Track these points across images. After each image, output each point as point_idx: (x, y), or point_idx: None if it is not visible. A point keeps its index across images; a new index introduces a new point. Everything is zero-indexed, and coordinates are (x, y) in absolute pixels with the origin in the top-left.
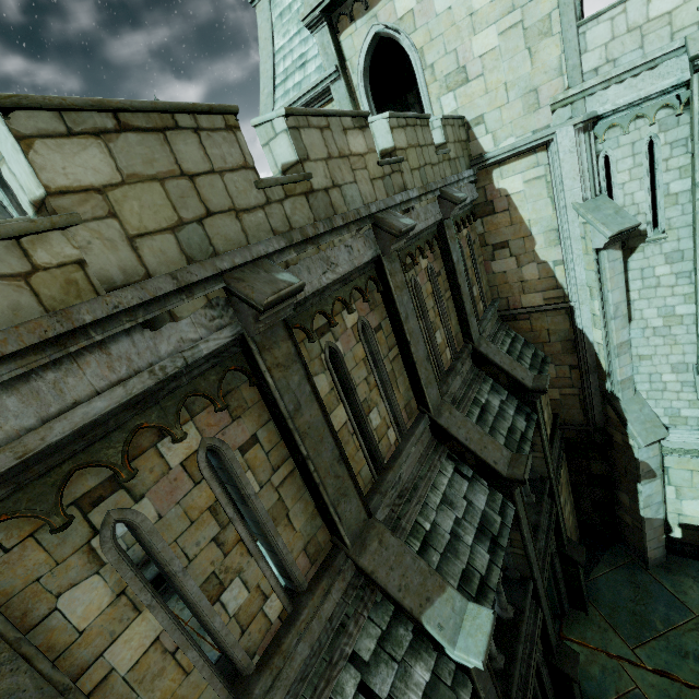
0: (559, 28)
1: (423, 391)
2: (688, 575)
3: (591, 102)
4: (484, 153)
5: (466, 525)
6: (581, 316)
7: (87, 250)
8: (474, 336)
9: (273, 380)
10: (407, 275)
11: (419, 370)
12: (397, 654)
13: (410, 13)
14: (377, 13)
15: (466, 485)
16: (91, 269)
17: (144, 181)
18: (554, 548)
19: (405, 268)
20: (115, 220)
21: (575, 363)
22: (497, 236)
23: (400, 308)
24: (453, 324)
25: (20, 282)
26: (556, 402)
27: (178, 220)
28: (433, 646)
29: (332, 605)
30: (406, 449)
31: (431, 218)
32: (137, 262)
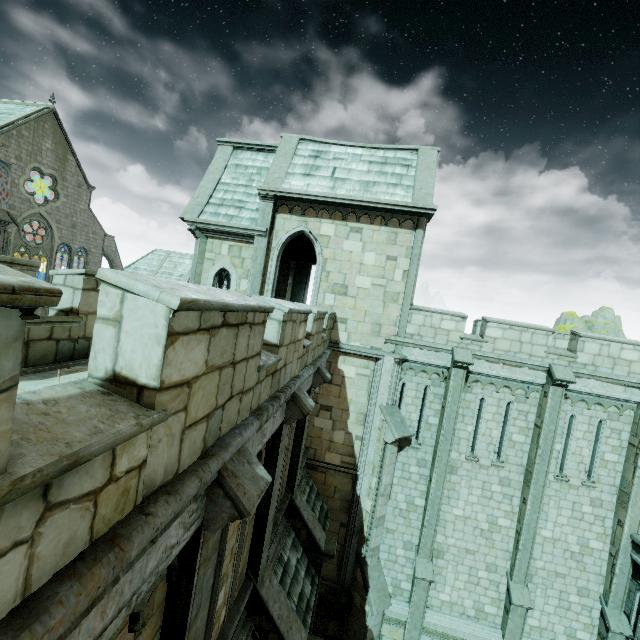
0: (402, 303)
1: (260, 556)
2: None
3: (405, 349)
4: (339, 341)
5: None
6: (362, 485)
7: (154, 449)
8: (295, 488)
9: (196, 580)
10: None
11: (266, 533)
12: None
13: (328, 237)
14: (308, 221)
15: None
16: (145, 470)
17: (213, 370)
18: None
19: None
20: (184, 412)
21: (345, 521)
22: (327, 400)
23: (276, 470)
24: (286, 474)
25: (90, 501)
26: None
27: (215, 406)
28: None
29: None
30: (231, 634)
31: (308, 387)
32: (177, 457)
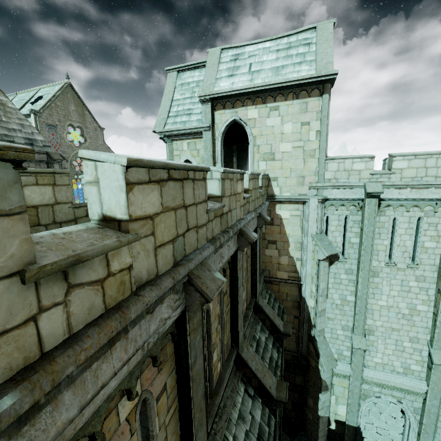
0: (318, 157)
1: (237, 334)
2: None
3: (326, 191)
4: (274, 194)
5: (251, 436)
6: (305, 290)
7: (136, 258)
8: (257, 294)
9: (189, 341)
10: None
11: (239, 320)
12: None
13: (254, 119)
14: (238, 111)
15: (251, 402)
16: (133, 271)
17: (169, 210)
18: None
19: None
20: (153, 236)
21: (297, 315)
22: (271, 236)
23: (238, 281)
24: (249, 286)
25: (98, 286)
26: None
27: (176, 234)
28: None
29: None
30: (226, 377)
31: (254, 227)
32: (154, 265)
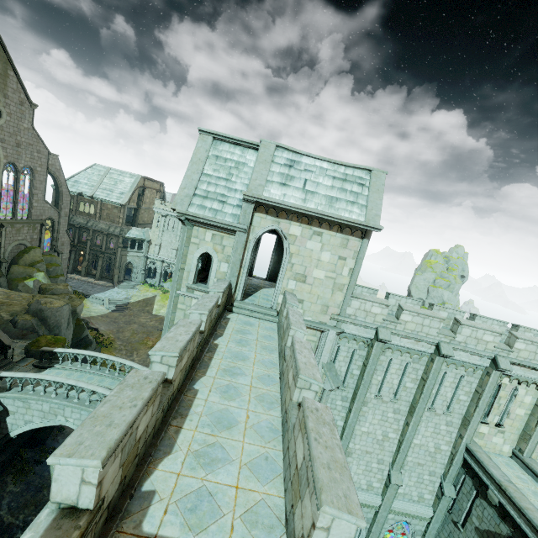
0: (345, 292)
1: None
2: None
3: (344, 325)
4: None
5: None
6: None
7: None
8: None
9: None
10: None
11: None
12: None
13: (295, 236)
14: (280, 222)
15: None
16: None
17: None
18: None
19: None
20: None
21: None
22: None
23: None
24: None
25: None
26: None
27: None
28: None
29: None
30: None
31: None
32: None
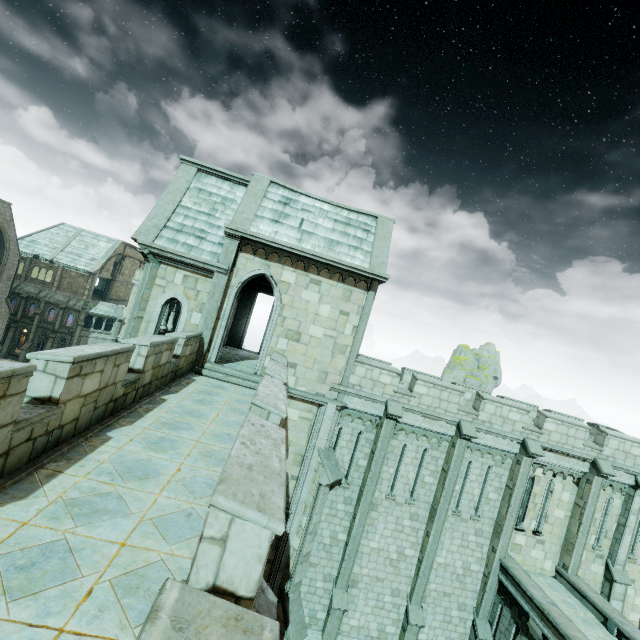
0: (348, 355)
1: None
2: None
3: (347, 398)
4: (287, 385)
5: None
6: (293, 523)
7: None
8: None
9: None
10: None
11: None
12: None
13: (288, 284)
14: (271, 266)
15: None
16: None
17: None
18: None
19: None
20: None
21: (271, 557)
22: None
23: None
24: None
25: None
26: None
27: None
28: None
29: None
30: None
31: None
32: None
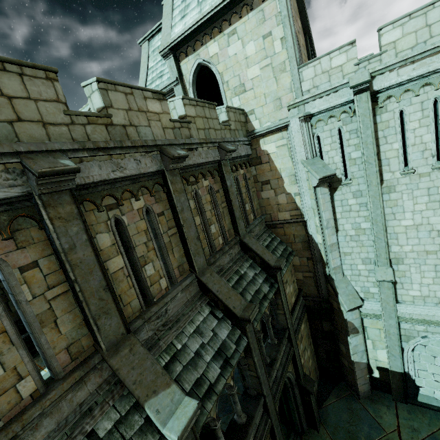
0: (289, 69)
1: (191, 258)
2: (384, 404)
3: (307, 106)
4: (255, 130)
5: (209, 349)
6: (310, 226)
7: None
8: (241, 232)
9: (53, 226)
10: (191, 187)
11: (189, 244)
12: (127, 434)
13: (216, 55)
14: (199, 53)
15: (216, 322)
16: None
17: None
18: (294, 380)
19: (188, 182)
20: None
21: (309, 256)
22: (263, 177)
23: (177, 203)
24: (227, 223)
25: None
26: (301, 281)
27: None
28: (157, 429)
29: (86, 394)
30: (172, 293)
31: (211, 158)
32: None
